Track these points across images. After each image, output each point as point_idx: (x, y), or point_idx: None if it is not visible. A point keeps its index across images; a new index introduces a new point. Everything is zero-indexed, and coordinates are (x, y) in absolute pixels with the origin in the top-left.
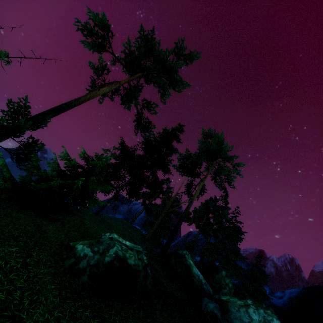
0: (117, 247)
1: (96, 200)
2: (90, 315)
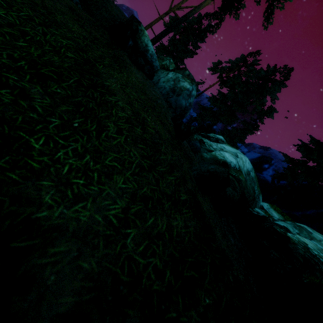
0: None
1: None
2: None
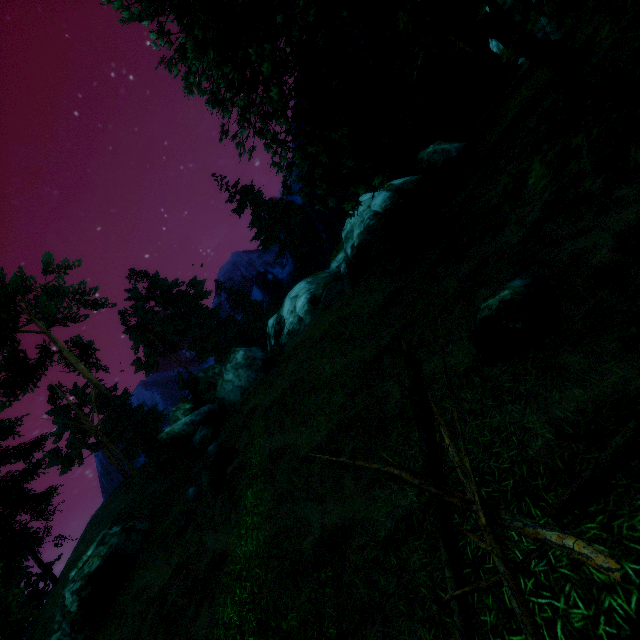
0: (69, 590)
1: (10, 607)
2: (103, 634)
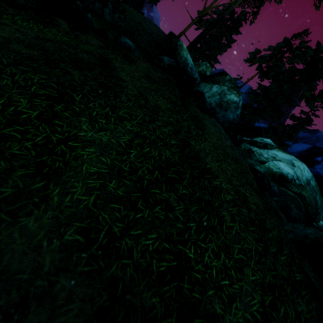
0: None
1: None
2: None
